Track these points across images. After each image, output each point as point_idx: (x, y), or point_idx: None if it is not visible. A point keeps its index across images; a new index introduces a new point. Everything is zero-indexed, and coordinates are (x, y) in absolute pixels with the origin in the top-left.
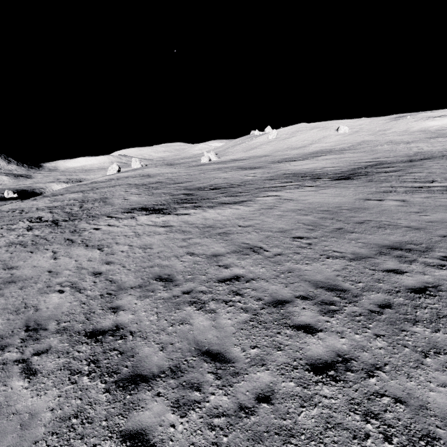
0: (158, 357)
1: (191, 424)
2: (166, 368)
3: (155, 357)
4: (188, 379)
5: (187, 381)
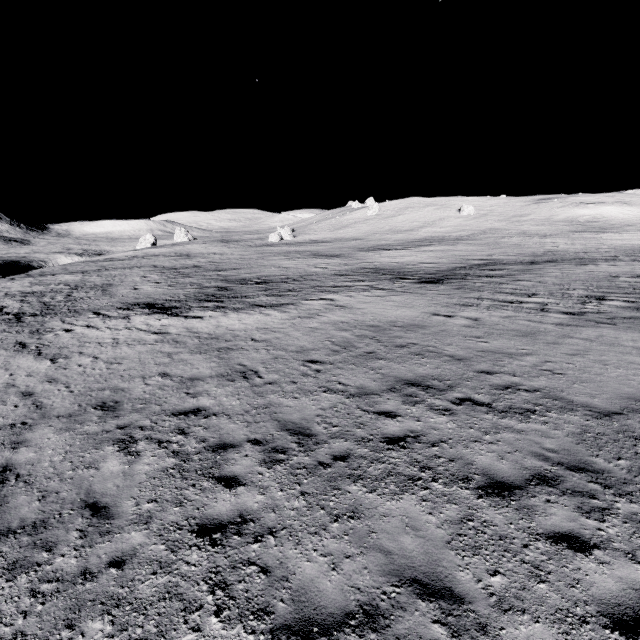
0: (30, 508)
1: (12, 590)
2: (30, 522)
3: (25, 509)
4: (47, 537)
5: (44, 539)
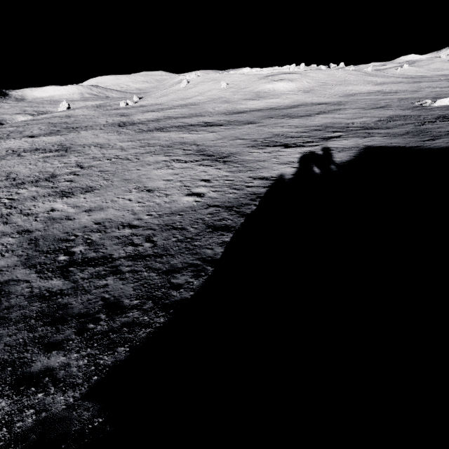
0: None
1: None
2: None
3: None
4: None
5: None
